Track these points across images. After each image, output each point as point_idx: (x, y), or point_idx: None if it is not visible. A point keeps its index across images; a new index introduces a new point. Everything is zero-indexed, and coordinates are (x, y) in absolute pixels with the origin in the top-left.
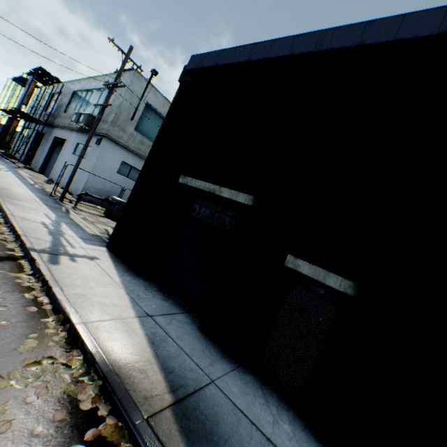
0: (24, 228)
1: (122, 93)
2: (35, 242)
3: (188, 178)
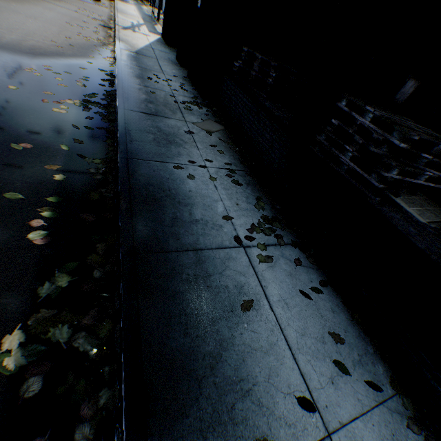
0: (119, 21)
1: None
2: (120, 25)
3: None
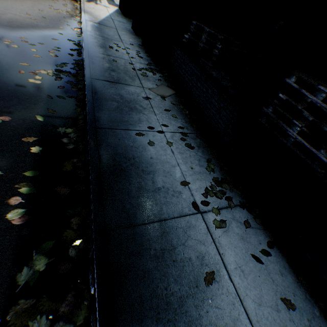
0: None
1: None
2: None
3: None
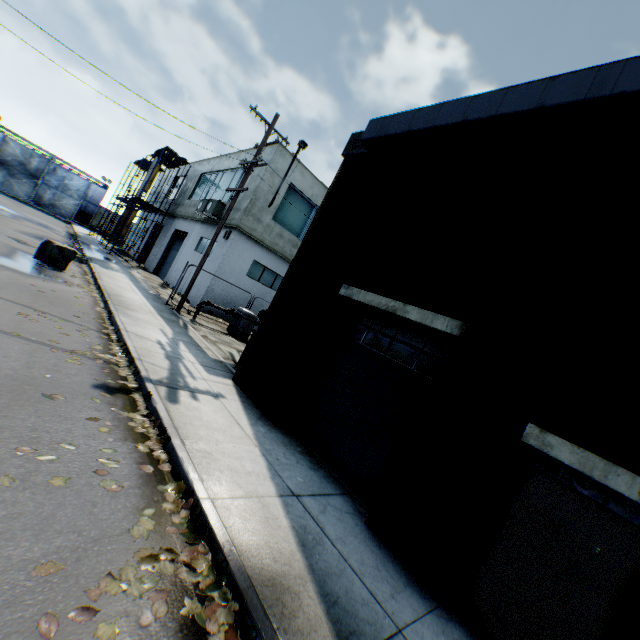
0: (138, 348)
1: (260, 173)
2: (150, 368)
3: (354, 289)
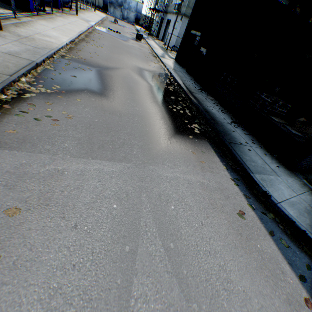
0: (157, 53)
1: None
2: (159, 55)
3: (192, 31)
